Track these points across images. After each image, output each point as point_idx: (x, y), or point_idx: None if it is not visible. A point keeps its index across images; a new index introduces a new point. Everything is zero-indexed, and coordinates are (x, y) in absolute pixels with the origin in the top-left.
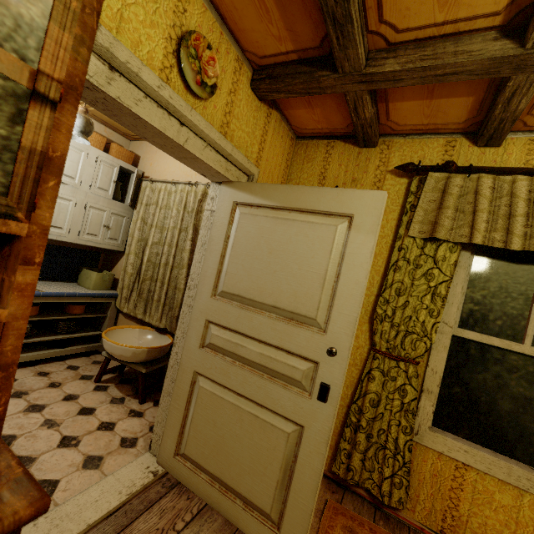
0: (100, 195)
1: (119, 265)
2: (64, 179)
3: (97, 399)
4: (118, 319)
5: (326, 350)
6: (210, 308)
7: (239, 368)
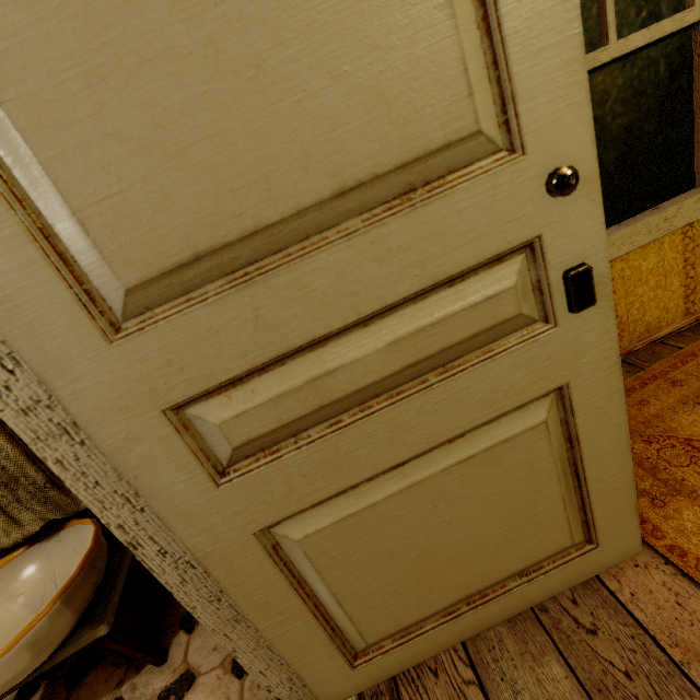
0: None
1: None
2: None
3: None
4: None
5: (554, 187)
6: (142, 372)
7: (364, 421)
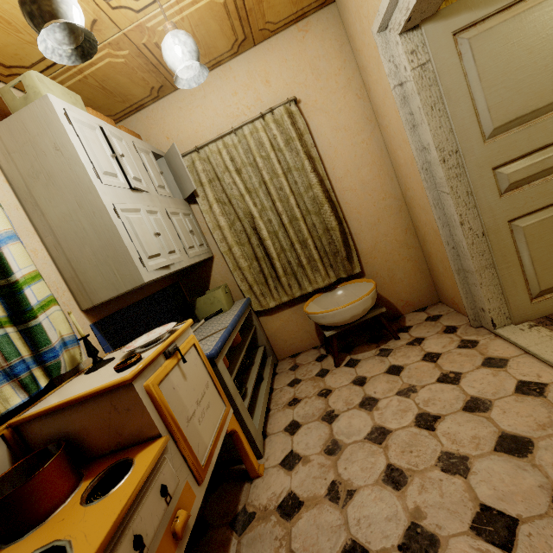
0: (164, 196)
1: (216, 276)
2: (138, 185)
3: (373, 365)
4: (262, 324)
5: None
6: (490, 154)
7: None
